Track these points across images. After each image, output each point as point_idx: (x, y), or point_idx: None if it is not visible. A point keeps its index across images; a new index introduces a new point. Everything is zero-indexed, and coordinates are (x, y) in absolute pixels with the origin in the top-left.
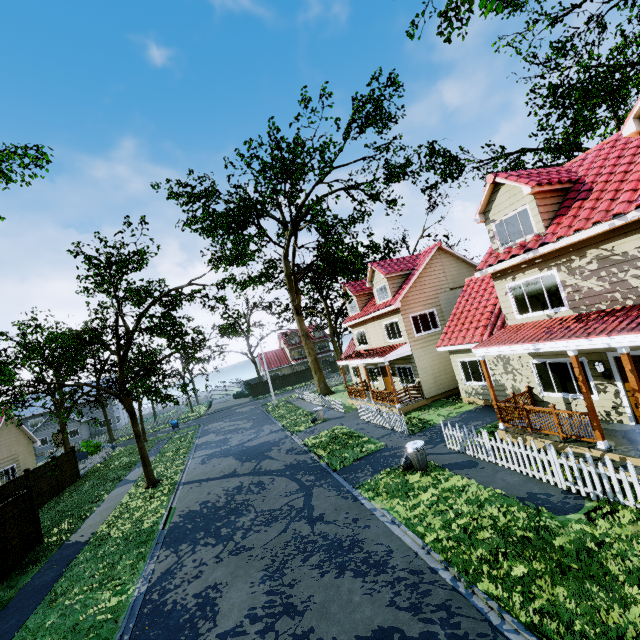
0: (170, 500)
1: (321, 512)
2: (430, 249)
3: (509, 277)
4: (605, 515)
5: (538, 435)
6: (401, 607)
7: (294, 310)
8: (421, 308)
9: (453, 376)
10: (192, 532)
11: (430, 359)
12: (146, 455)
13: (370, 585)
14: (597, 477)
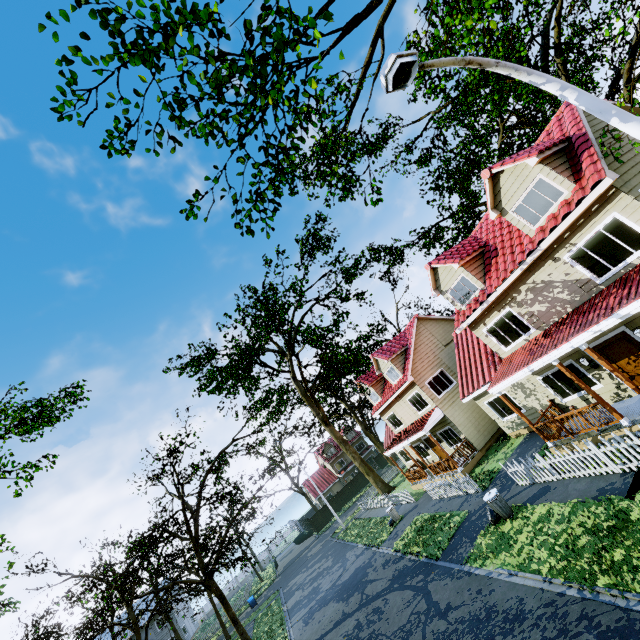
0: None
1: (446, 602)
2: (411, 323)
3: (481, 324)
4: None
5: (579, 437)
6: (552, 637)
7: (322, 423)
8: (430, 372)
9: (490, 418)
10: None
11: (462, 412)
12: (249, 639)
13: (520, 636)
14: (632, 449)
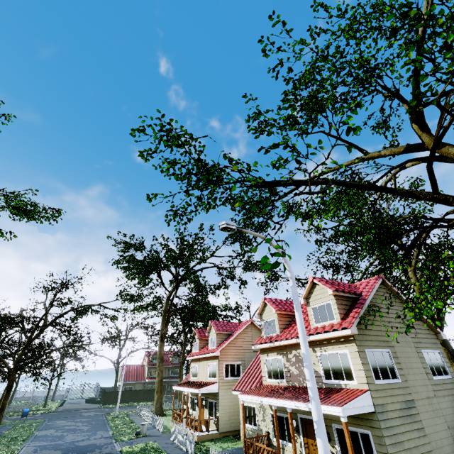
0: None
1: None
2: (246, 322)
3: (266, 353)
4: None
5: None
6: None
7: (160, 336)
8: (232, 359)
9: None
10: None
11: (230, 399)
12: None
13: None
14: None
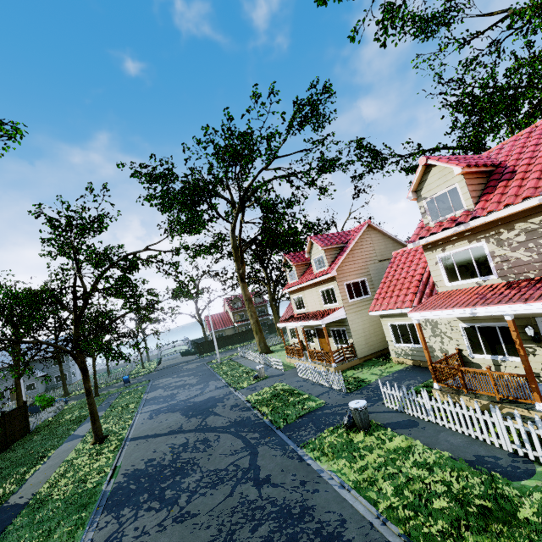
0: (116, 457)
1: (267, 473)
2: (361, 226)
3: (439, 248)
4: None
5: (474, 395)
6: None
7: (239, 277)
8: (354, 277)
9: (382, 338)
10: (136, 494)
11: (362, 322)
12: (95, 411)
13: None
14: None
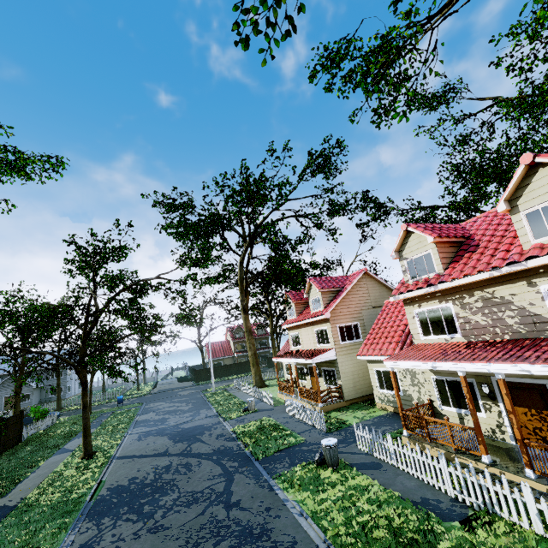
0: (102, 473)
1: (238, 498)
2: (358, 273)
3: (416, 304)
4: (484, 525)
5: (435, 444)
6: None
7: (242, 308)
8: (347, 320)
9: (370, 383)
10: (116, 506)
11: (351, 365)
12: (89, 426)
13: None
14: (479, 488)
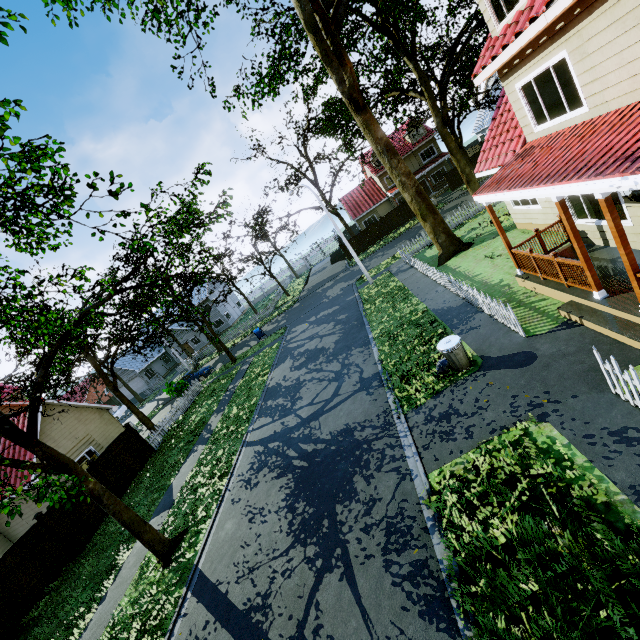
0: None
1: None
2: None
3: None
4: None
5: None
6: None
7: (348, 104)
8: None
9: None
10: None
11: None
12: (129, 520)
13: None
14: None
